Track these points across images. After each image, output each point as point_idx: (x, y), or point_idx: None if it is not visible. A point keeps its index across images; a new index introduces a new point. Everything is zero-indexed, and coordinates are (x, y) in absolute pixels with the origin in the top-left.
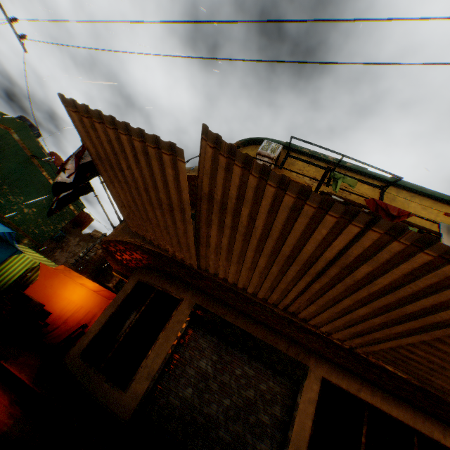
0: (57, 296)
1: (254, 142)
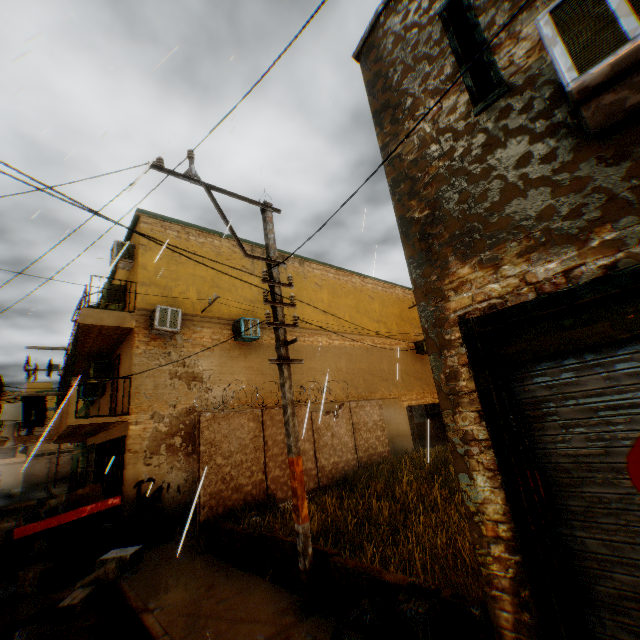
0: None
1: None
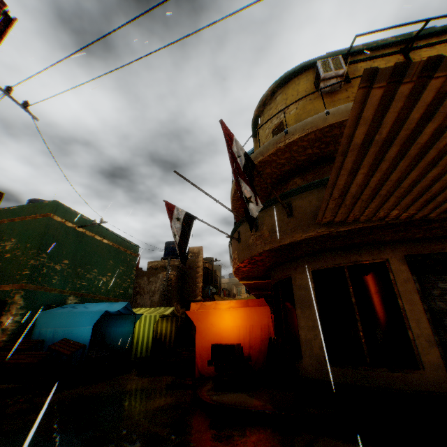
0: (223, 330)
1: (293, 75)
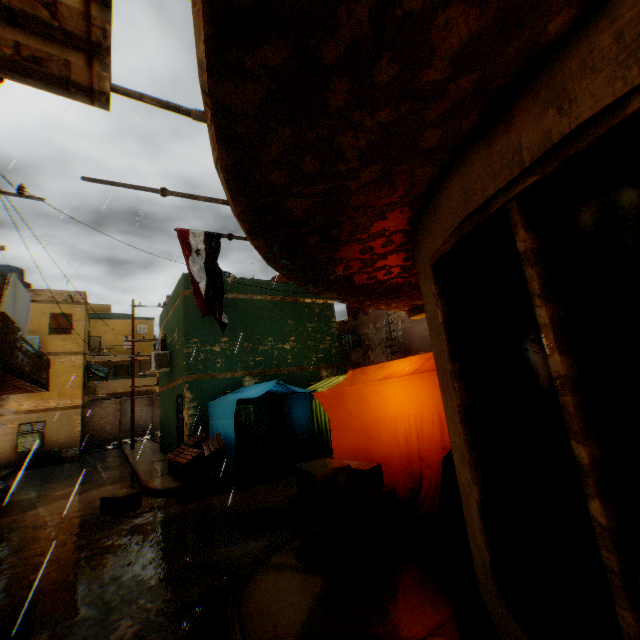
0: (369, 425)
1: None
